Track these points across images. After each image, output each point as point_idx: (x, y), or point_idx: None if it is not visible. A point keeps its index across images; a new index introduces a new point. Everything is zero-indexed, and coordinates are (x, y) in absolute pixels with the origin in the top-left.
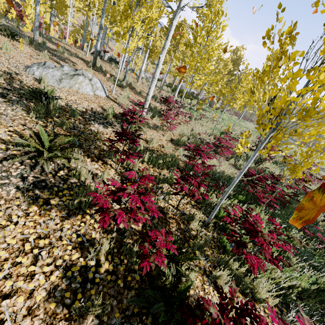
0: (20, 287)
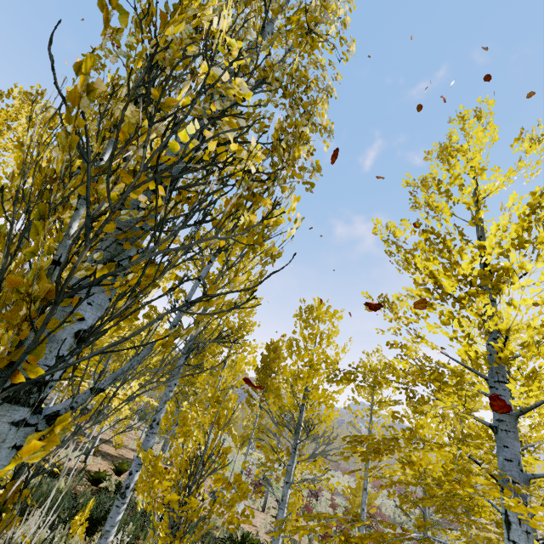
0: None
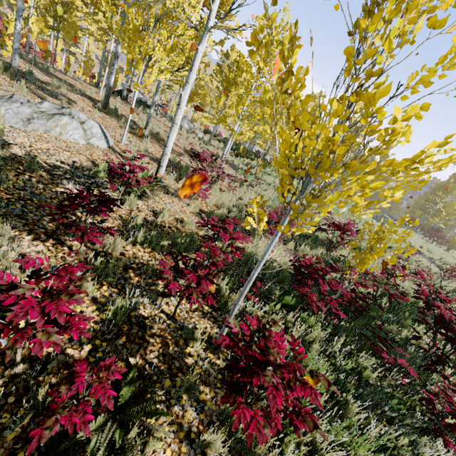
0: None
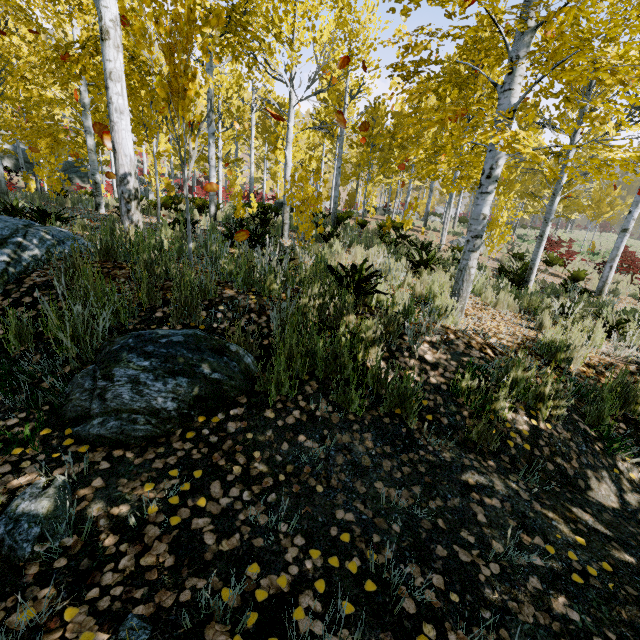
0: None
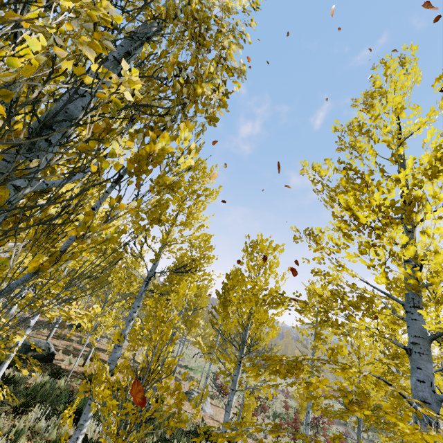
0: None
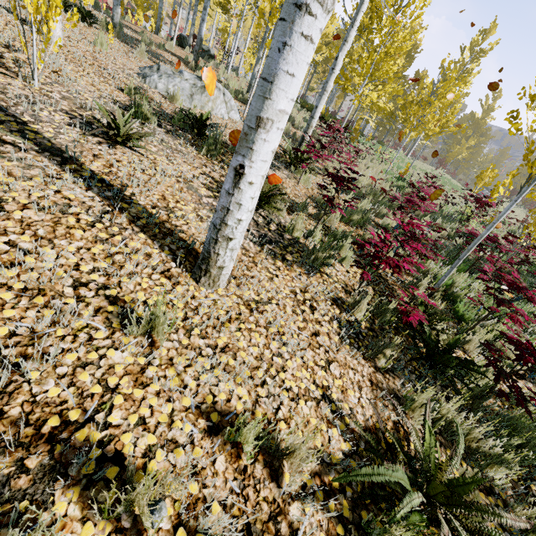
0: (318, 330)
